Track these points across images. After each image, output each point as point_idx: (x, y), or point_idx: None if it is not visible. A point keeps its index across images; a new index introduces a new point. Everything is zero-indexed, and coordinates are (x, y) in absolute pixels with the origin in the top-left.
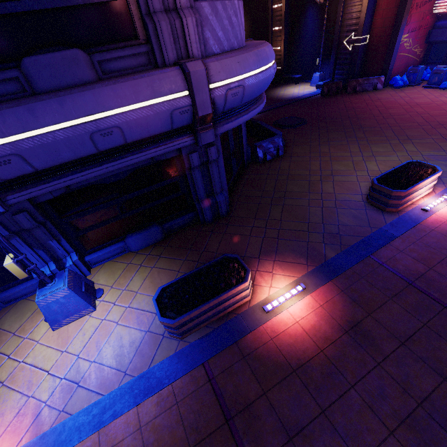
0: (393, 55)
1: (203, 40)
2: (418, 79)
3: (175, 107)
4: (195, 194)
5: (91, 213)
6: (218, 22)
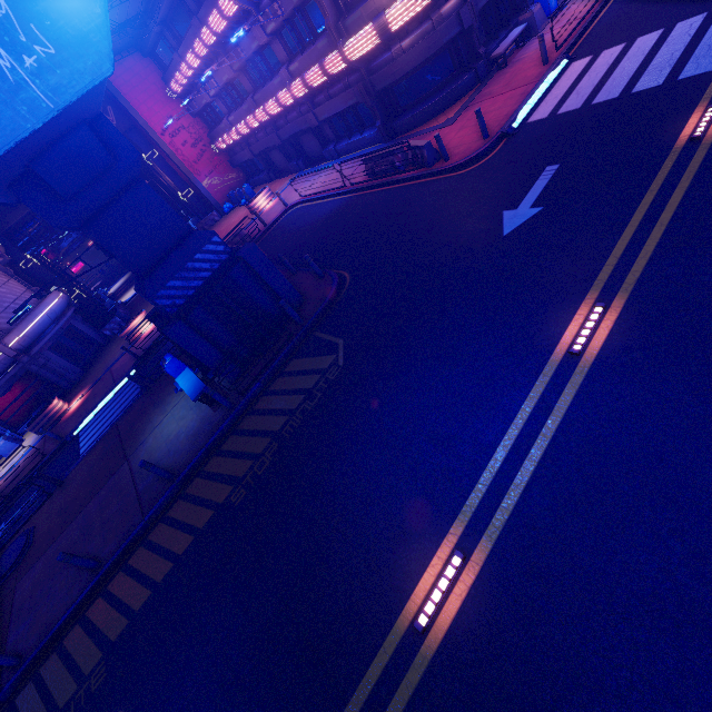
0: (207, 197)
1: (4, 329)
2: (237, 200)
3: (1, 360)
4: (53, 380)
5: (7, 411)
6: (7, 319)
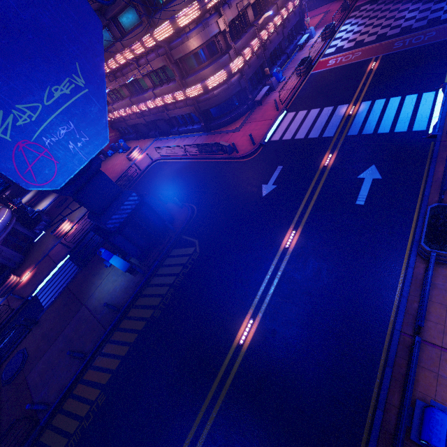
0: None
1: None
2: (116, 149)
3: None
4: (4, 263)
5: None
6: None
